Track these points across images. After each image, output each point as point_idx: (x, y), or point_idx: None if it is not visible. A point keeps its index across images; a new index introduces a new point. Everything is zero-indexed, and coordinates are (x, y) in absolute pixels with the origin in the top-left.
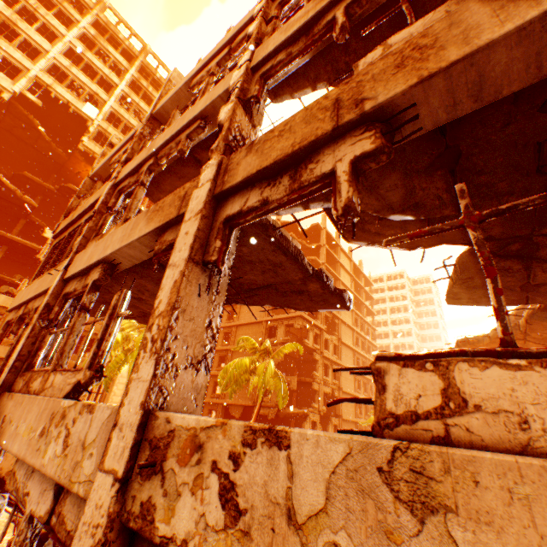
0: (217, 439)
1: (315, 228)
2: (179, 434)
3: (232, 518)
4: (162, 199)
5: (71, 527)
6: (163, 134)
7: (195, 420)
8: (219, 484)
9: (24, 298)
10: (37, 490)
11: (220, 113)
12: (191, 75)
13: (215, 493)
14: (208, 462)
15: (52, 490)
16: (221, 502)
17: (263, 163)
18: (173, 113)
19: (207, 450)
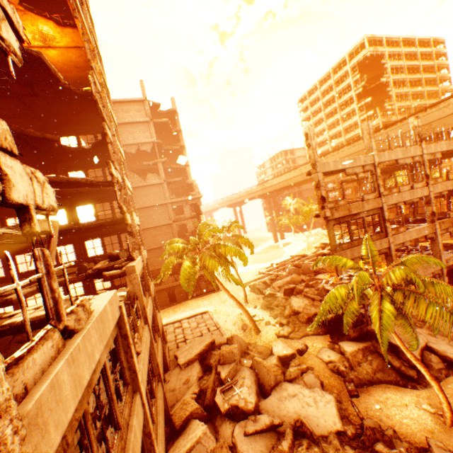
0: (450, 258)
1: (172, 112)
2: (447, 259)
3: (452, 261)
4: (425, 226)
5: (436, 273)
6: (405, 194)
7: (448, 257)
8: (451, 260)
9: (357, 255)
10: (427, 275)
11: (432, 208)
12: (398, 158)
13: (451, 260)
14: (450, 259)
15: (431, 273)
16: (451, 261)
17: (444, 228)
18: (396, 176)
19: (449, 259)
